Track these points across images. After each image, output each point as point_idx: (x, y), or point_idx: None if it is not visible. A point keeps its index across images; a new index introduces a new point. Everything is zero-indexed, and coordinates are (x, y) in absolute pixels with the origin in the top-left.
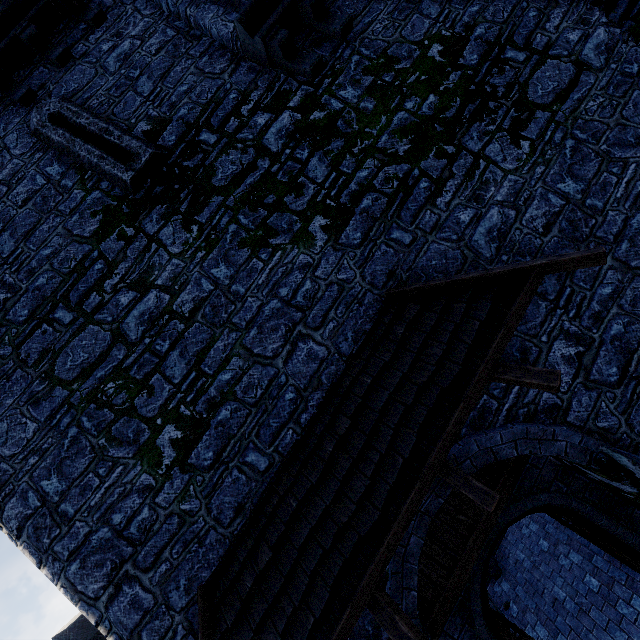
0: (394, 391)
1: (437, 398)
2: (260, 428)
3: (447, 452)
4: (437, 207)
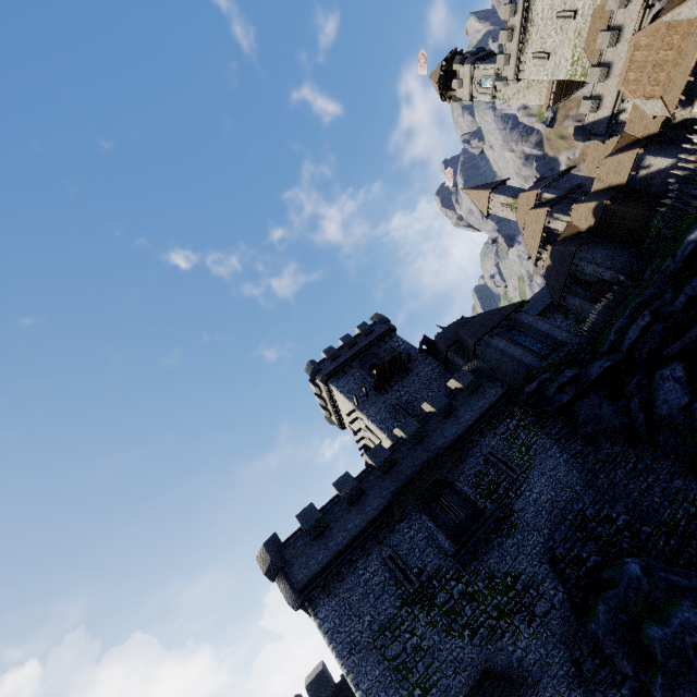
0: None
1: None
2: None
3: None
4: (502, 641)
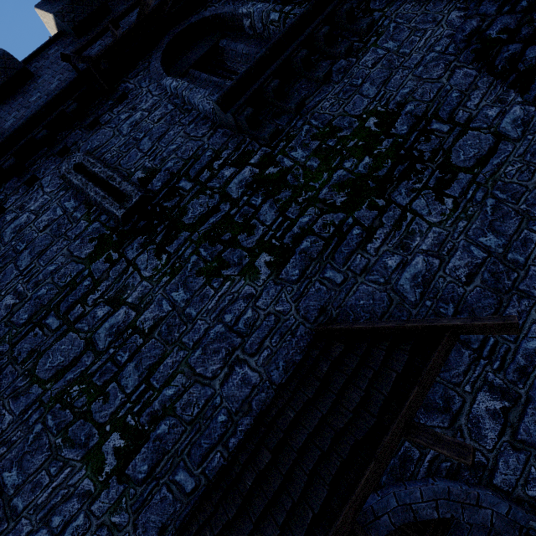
0: (313, 431)
1: (351, 449)
2: (192, 447)
3: (355, 517)
4: (367, 252)
